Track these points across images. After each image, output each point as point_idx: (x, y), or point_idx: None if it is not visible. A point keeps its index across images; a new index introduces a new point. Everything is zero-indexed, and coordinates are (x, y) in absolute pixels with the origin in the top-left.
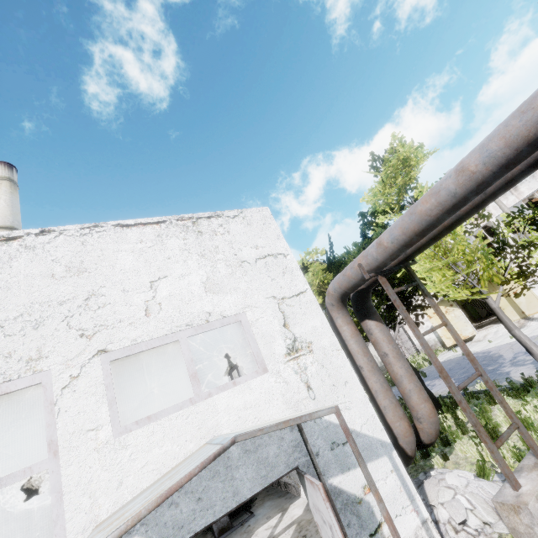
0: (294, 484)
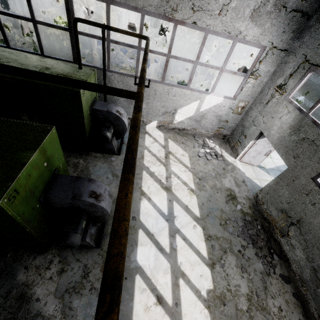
0: (145, 120)
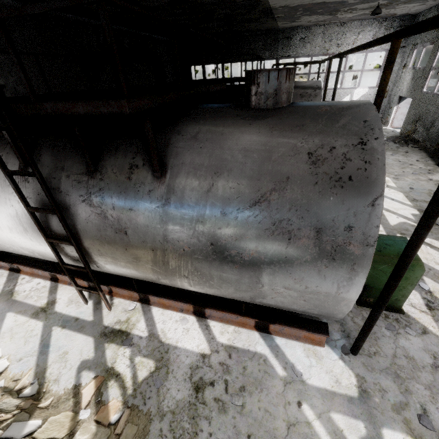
0: None
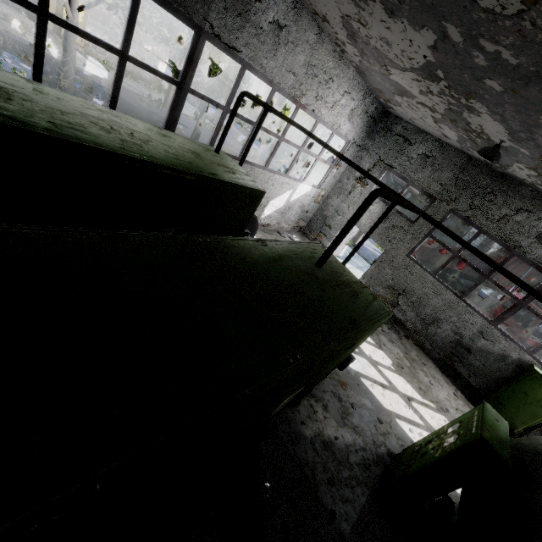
0: None
